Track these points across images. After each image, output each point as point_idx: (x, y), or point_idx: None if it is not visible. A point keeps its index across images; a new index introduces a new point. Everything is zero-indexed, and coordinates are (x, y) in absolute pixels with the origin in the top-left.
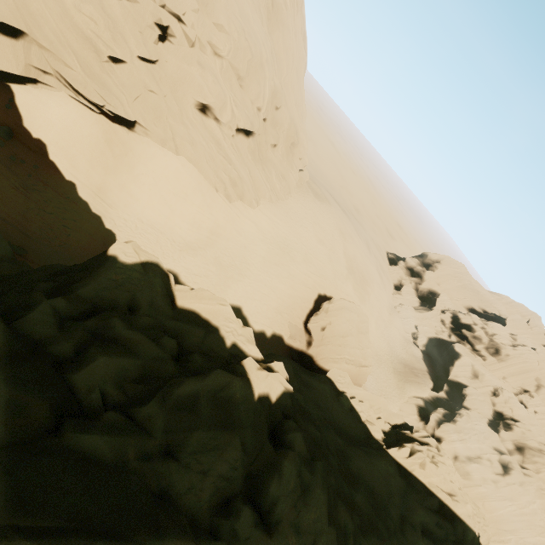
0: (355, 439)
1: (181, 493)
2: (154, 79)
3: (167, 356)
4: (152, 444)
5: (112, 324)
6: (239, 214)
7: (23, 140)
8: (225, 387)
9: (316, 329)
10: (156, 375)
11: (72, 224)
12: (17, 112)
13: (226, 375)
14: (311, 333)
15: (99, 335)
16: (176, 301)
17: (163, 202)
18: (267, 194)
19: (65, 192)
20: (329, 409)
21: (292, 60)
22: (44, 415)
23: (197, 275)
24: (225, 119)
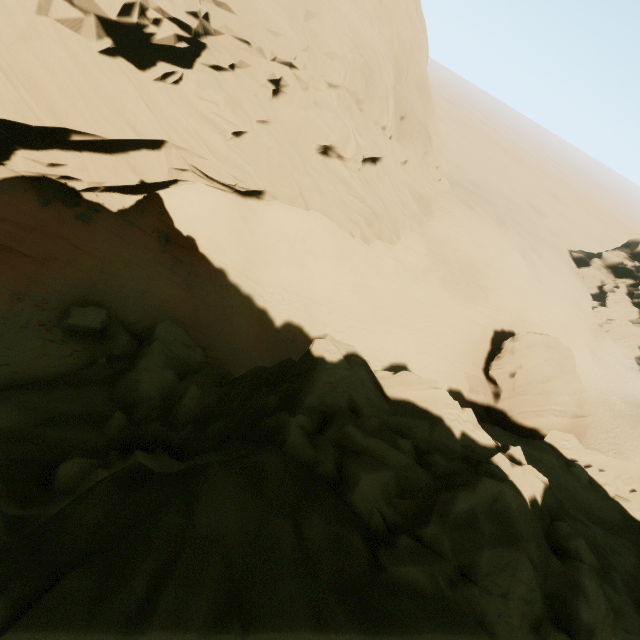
0: (610, 523)
1: (494, 621)
2: (274, 138)
3: (413, 462)
4: (449, 567)
5: (351, 434)
6: (380, 255)
7: (177, 241)
8: (497, 498)
9: (502, 376)
10: (414, 487)
11: (231, 311)
12: (168, 216)
13: (494, 483)
14: (496, 382)
15: (344, 448)
16: (385, 391)
17: (302, 265)
18: (407, 223)
19: (219, 281)
20: (563, 485)
21: (411, 53)
22: (363, 548)
23: (352, 336)
24: (349, 154)
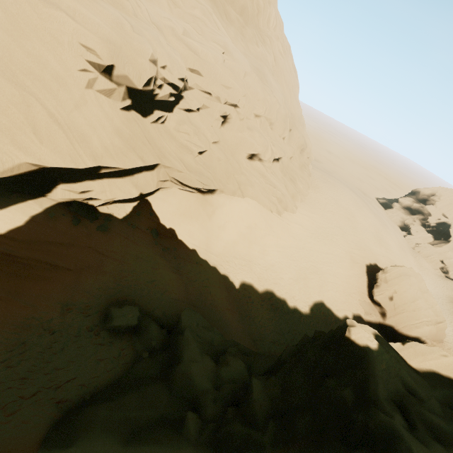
0: None
1: None
2: (222, 152)
3: None
4: None
5: (436, 424)
6: (288, 222)
7: (162, 233)
8: None
9: (384, 300)
10: None
11: (207, 282)
12: (155, 215)
13: None
14: (380, 304)
15: (441, 440)
16: (408, 363)
17: (242, 236)
18: (299, 197)
19: (194, 259)
20: None
21: (292, 90)
22: None
23: (284, 286)
24: (266, 157)
